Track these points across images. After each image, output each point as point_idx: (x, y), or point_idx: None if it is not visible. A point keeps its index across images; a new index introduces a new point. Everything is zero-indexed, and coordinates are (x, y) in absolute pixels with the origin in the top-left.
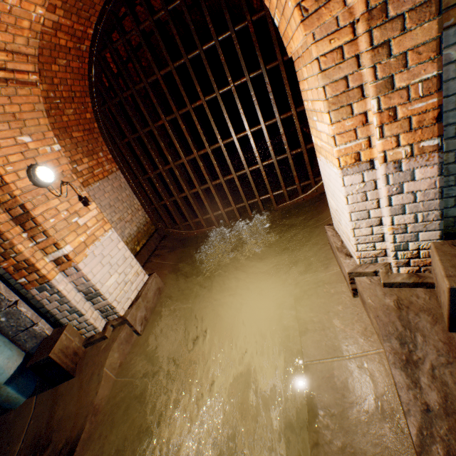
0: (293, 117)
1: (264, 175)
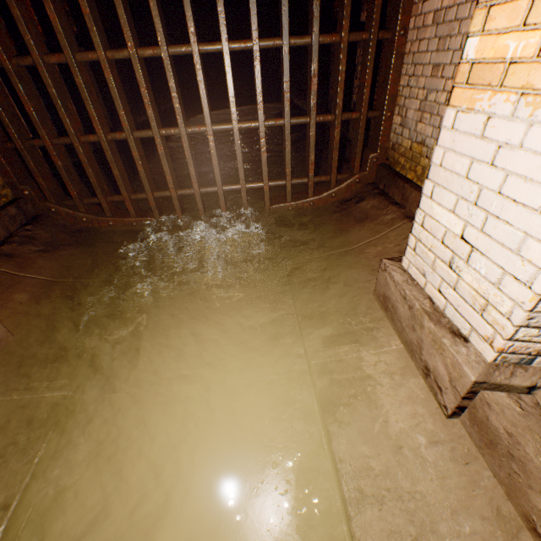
0: (342, 47)
1: (264, 145)
